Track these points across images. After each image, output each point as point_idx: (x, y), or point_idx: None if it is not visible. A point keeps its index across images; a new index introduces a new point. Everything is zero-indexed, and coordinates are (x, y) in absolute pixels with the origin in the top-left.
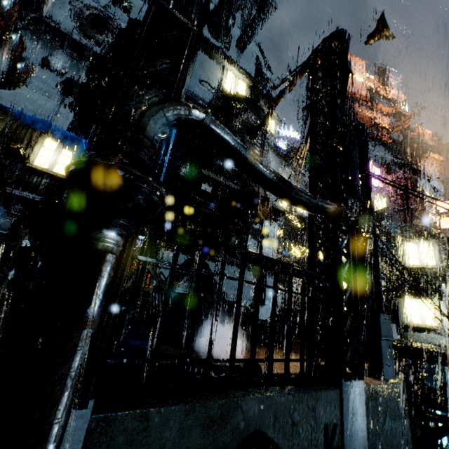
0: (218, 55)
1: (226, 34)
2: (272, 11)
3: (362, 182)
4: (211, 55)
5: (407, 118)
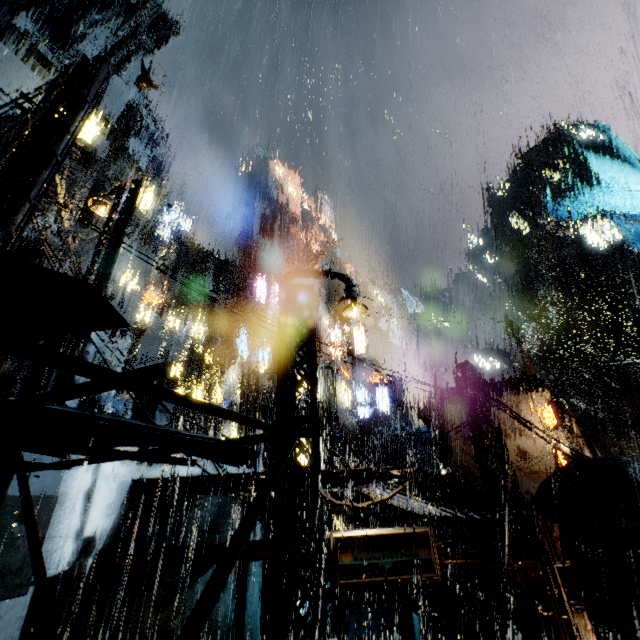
0: (43, 65)
1: (66, 45)
2: (142, 50)
3: (107, 242)
4: (28, 58)
5: (329, 246)
